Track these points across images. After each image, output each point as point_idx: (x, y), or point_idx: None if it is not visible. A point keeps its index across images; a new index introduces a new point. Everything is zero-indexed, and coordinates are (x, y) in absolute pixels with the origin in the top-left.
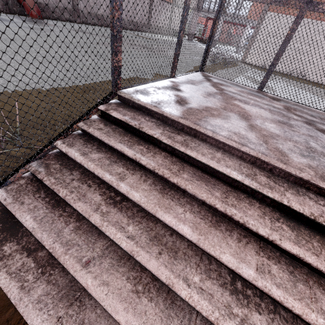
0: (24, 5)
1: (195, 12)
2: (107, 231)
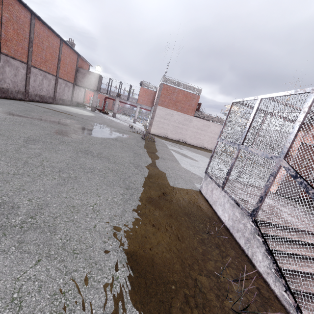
0: None
1: (95, 92)
2: None
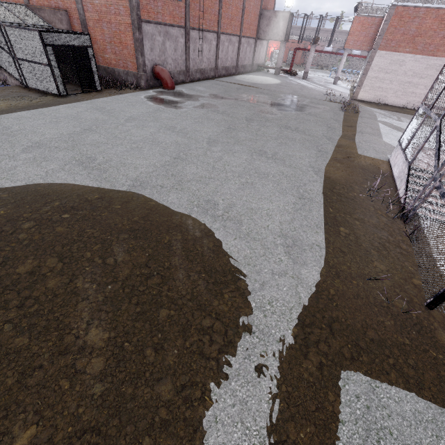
0: (162, 79)
1: (282, 44)
2: None
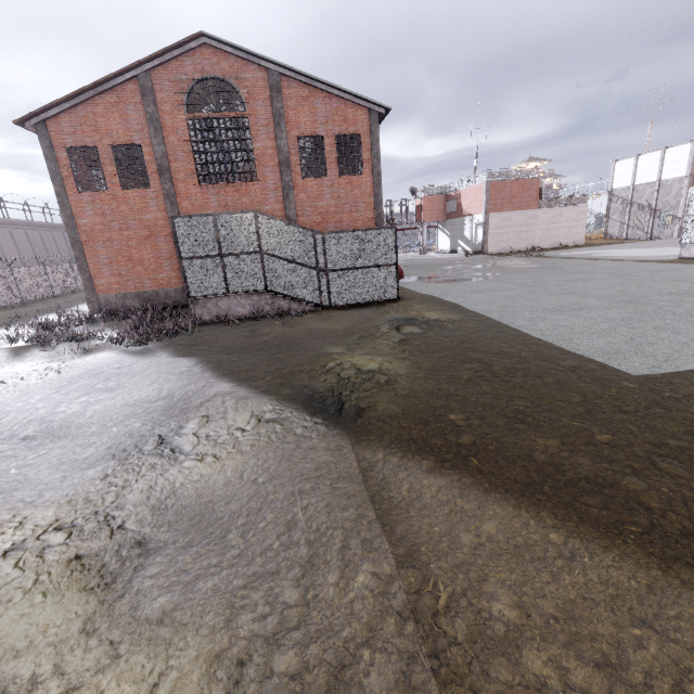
0: None
1: None
2: None
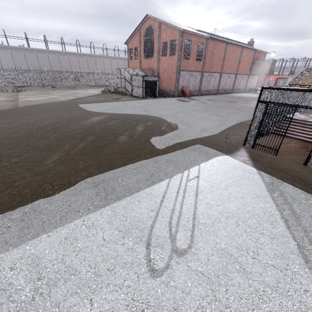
0: (185, 93)
1: (266, 76)
2: (295, 130)
